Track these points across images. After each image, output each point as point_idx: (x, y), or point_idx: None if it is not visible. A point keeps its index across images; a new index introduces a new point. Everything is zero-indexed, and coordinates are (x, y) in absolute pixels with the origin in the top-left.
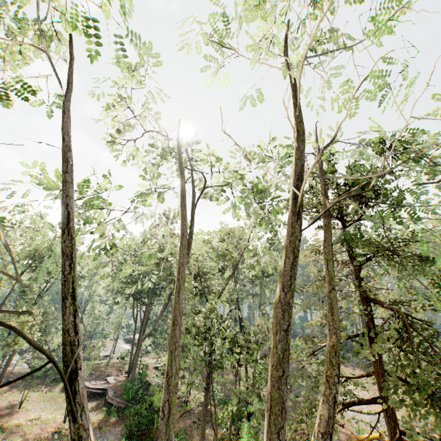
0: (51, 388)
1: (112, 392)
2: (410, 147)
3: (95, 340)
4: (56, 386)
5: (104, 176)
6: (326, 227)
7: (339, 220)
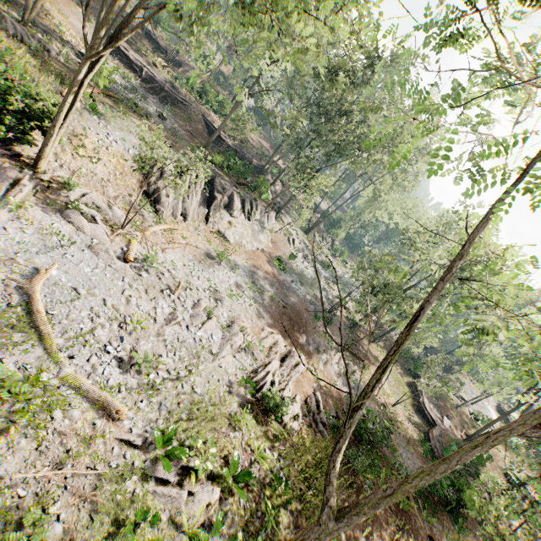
0: (402, 374)
1: (438, 432)
2: None
3: (466, 372)
4: (406, 376)
5: (533, 255)
6: None
7: None
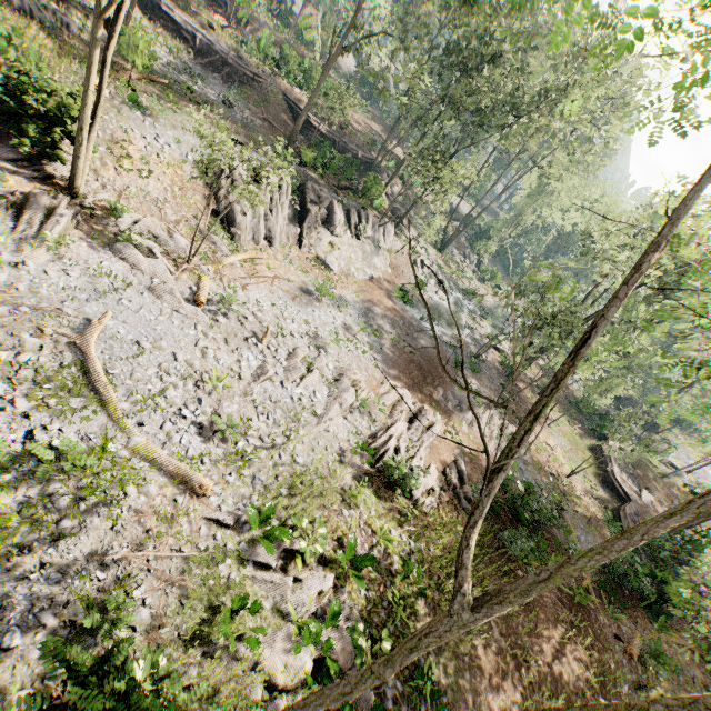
0: (582, 435)
1: (633, 510)
2: None
3: (679, 431)
4: (588, 438)
5: None
6: None
7: None
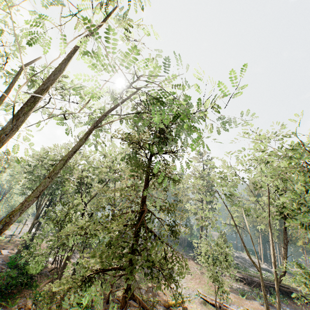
0: None
1: (1, 261)
2: (193, 110)
3: None
4: None
5: None
6: (80, 140)
7: (141, 149)
